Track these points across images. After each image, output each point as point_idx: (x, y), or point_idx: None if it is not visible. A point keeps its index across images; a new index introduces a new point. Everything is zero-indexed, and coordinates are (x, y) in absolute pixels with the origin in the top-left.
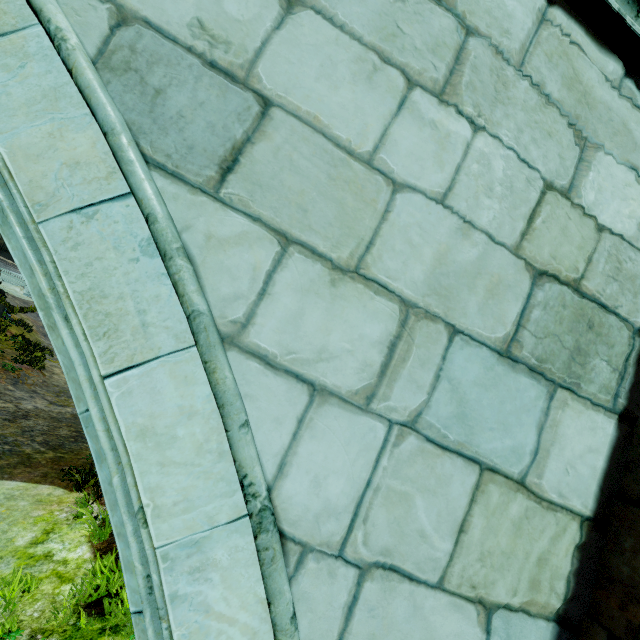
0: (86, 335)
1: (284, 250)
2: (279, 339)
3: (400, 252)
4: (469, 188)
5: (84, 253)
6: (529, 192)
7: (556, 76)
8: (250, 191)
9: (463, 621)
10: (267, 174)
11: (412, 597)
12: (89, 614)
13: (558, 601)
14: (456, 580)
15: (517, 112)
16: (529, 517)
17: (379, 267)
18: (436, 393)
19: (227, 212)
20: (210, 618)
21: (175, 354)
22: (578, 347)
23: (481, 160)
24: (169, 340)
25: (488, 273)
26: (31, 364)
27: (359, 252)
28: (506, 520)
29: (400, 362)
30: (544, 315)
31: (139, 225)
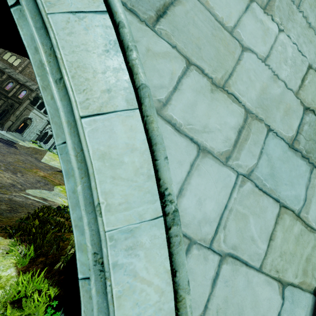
0: (72, 89)
1: (187, 68)
2: (183, 115)
3: (245, 82)
4: (277, 58)
5: (75, 39)
6: (302, 66)
7: (313, 15)
8: (172, 30)
9: (272, 291)
10: (181, 24)
11: (247, 275)
12: (12, 307)
13: (315, 282)
14: (269, 267)
15: (297, 27)
16: (302, 235)
17: (235, 87)
18: (261, 160)
19: (159, 38)
20: (136, 280)
21: (126, 111)
22: None
23: (282, 45)
24: (123, 102)
25: (285, 102)
26: None
27: (225, 77)
28: (292, 235)
29: (244, 140)
30: (309, 129)
31: (110, 31)
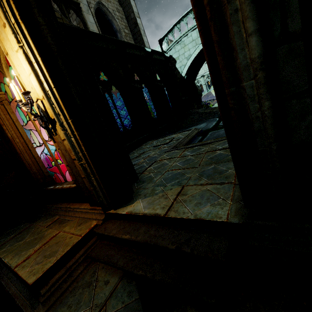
0: None
1: None
2: None
3: None
4: None
5: None
6: None
7: None
8: None
9: None
10: None
11: None
12: None
13: None
14: None
15: None
16: None
17: None
18: None
19: None
20: None
21: None
22: None
23: None
24: None
25: None
26: (214, 100)
27: None
28: None
29: None
30: None
31: None
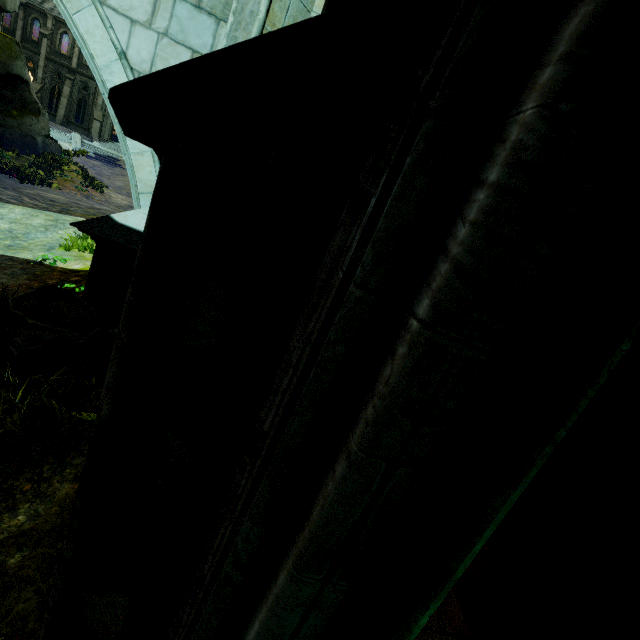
0: (65, 2)
1: None
2: (117, 2)
3: None
4: None
5: None
6: None
7: None
8: None
9: None
10: None
11: None
12: None
13: None
14: None
15: None
16: None
17: None
18: (172, 22)
19: None
20: None
21: (89, 8)
22: (227, 3)
23: None
24: (86, 3)
25: None
26: (94, 188)
27: None
28: None
29: (158, 10)
30: None
31: None
